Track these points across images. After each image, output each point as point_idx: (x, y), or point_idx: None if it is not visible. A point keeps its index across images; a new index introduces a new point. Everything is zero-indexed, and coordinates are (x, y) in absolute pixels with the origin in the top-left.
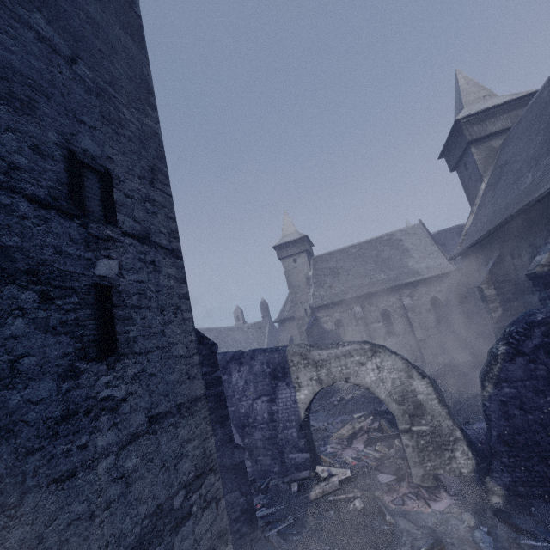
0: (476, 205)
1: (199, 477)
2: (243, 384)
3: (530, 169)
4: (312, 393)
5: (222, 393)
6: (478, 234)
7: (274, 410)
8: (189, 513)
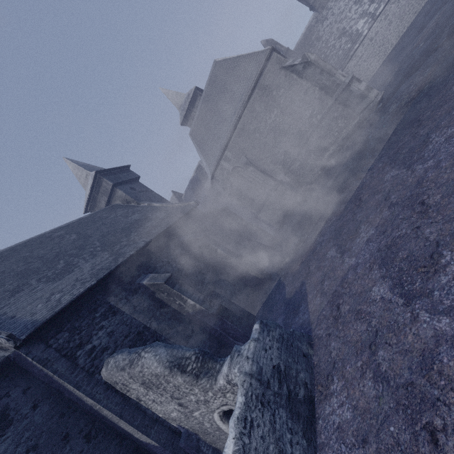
0: None
1: None
2: None
3: None
4: None
5: None
6: None
7: None
8: None
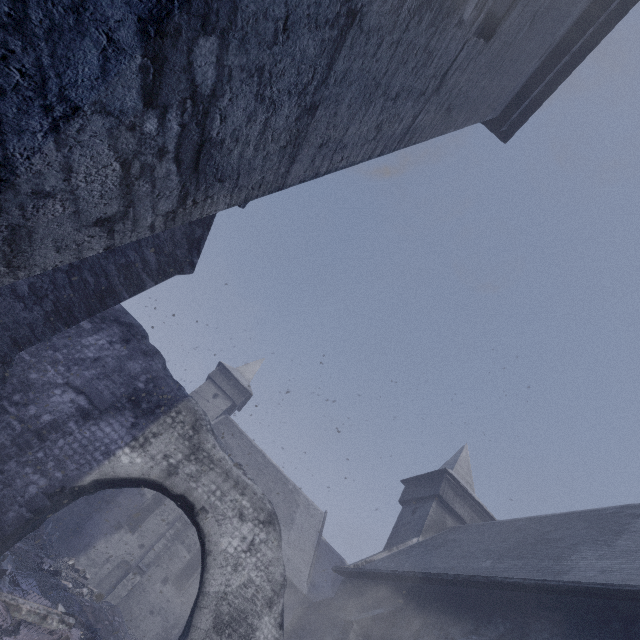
0: (397, 549)
1: (195, 155)
2: (91, 357)
3: (490, 558)
4: (143, 471)
5: (117, 299)
6: (390, 569)
7: (68, 427)
8: (154, 99)
